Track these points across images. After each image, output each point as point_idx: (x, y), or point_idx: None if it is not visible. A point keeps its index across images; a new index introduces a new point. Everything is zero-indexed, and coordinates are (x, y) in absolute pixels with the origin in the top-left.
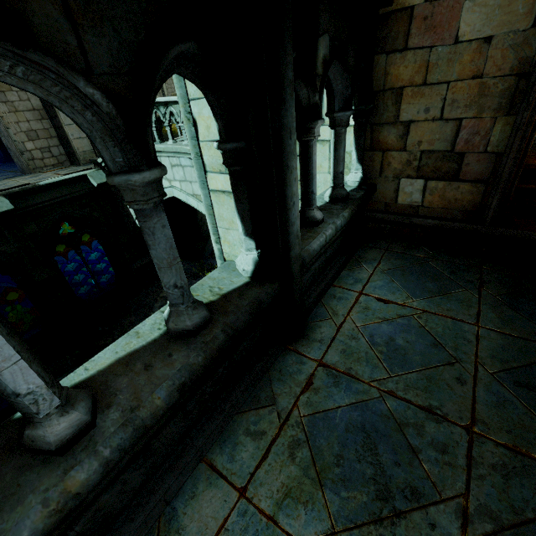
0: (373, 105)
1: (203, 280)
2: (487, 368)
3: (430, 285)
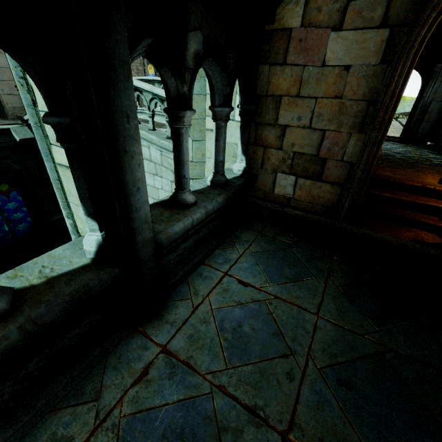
0: (257, 107)
1: (40, 257)
2: (317, 362)
3: (287, 270)
